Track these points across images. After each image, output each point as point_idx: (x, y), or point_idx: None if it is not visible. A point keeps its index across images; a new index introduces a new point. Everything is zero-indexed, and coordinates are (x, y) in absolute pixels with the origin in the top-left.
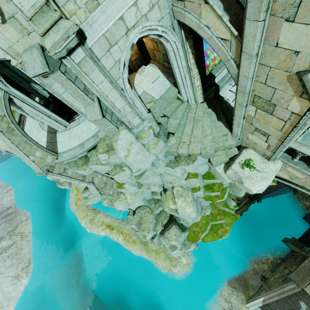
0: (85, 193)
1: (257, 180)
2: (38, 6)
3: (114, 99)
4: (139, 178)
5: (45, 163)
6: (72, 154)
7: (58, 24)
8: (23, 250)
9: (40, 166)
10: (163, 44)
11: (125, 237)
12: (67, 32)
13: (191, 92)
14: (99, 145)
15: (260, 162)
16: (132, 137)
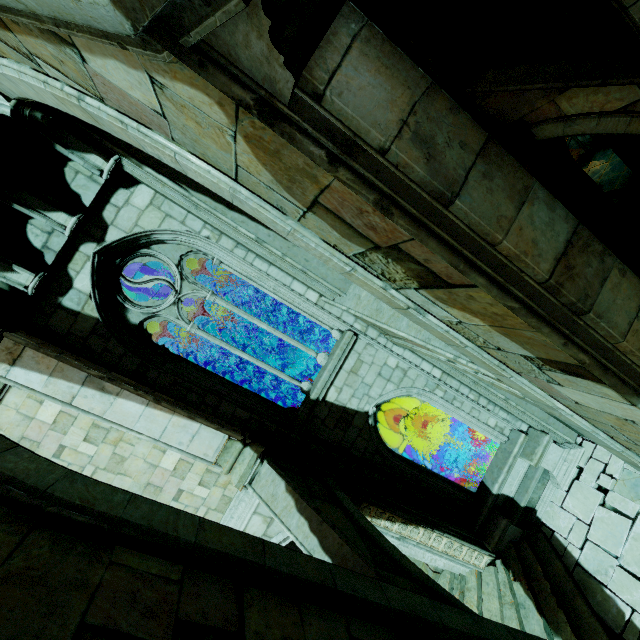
0: None
1: None
2: None
3: None
4: None
5: None
6: None
7: None
8: None
9: None
10: None
11: None
12: None
13: (442, 558)
14: None
15: None
16: None
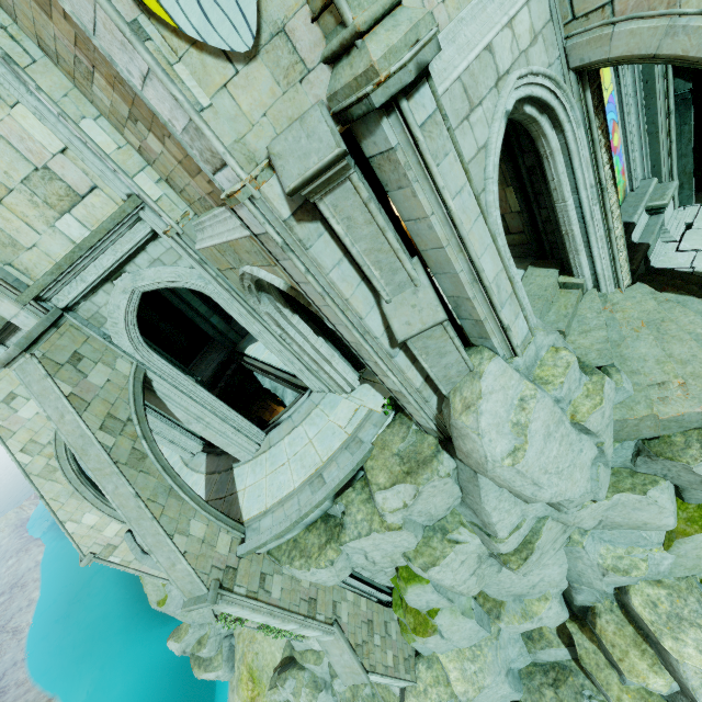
0: (283, 686)
1: None
2: None
3: (480, 248)
4: (522, 561)
5: (214, 558)
6: (291, 513)
7: (395, 16)
8: None
9: (200, 570)
10: (539, 140)
11: None
12: (415, 28)
13: (604, 258)
14: (369, 464)
15: None
16: (520, 382)
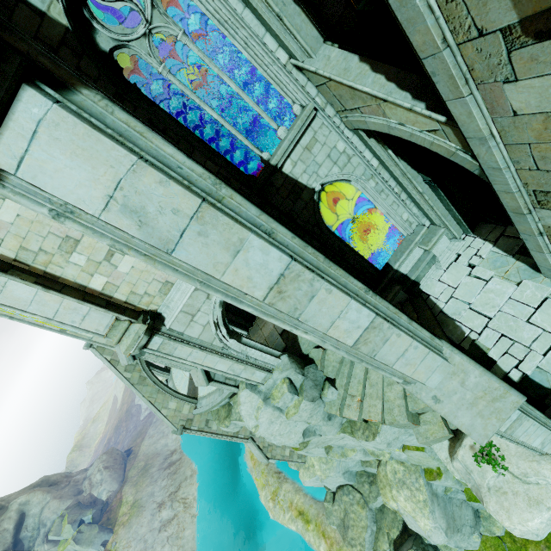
0: None
1: (516, 502)
2: (111, 323)
3: (213, 363)
4: (303, 447)
5: (181, 416)
6: (210, 403)
7: (130, 329)
8: (185, 531)
9: (174, 422)
10: None
11: (331, 546)
12: (137, 333)
13: None
14: None
15: (517, 453)
16: (258, 399)
